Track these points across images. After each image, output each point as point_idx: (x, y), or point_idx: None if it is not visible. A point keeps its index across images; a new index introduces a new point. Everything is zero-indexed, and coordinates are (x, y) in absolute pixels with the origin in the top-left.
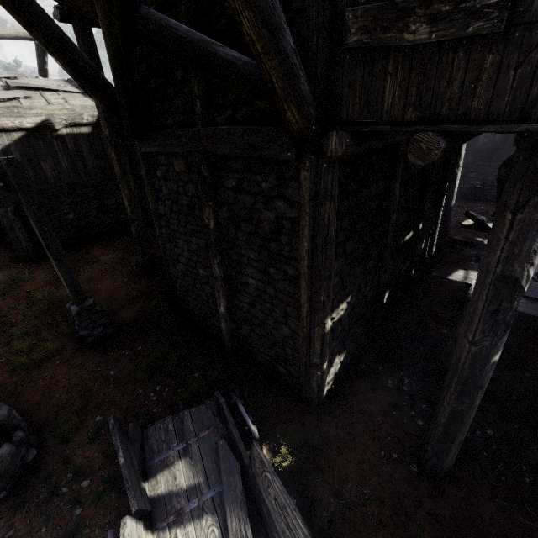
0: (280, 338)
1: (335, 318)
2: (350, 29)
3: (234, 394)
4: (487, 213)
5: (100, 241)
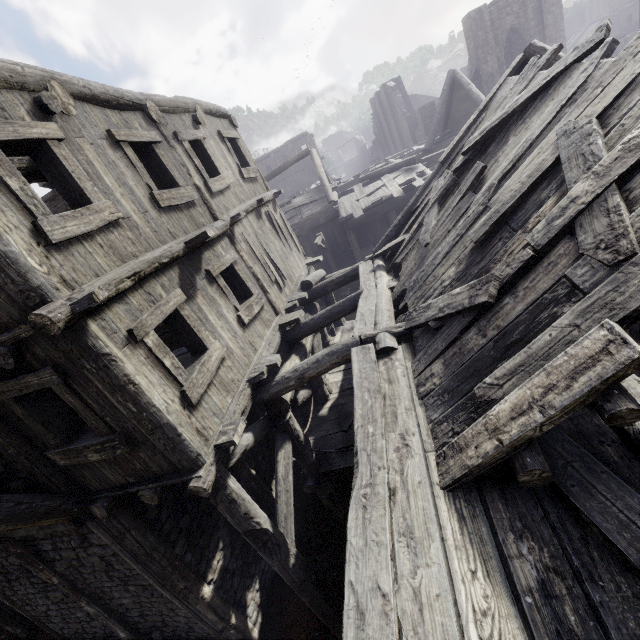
0: (185, 626)
1: (215, 576)
2: (55, 459)
3: None
4: None
5: None
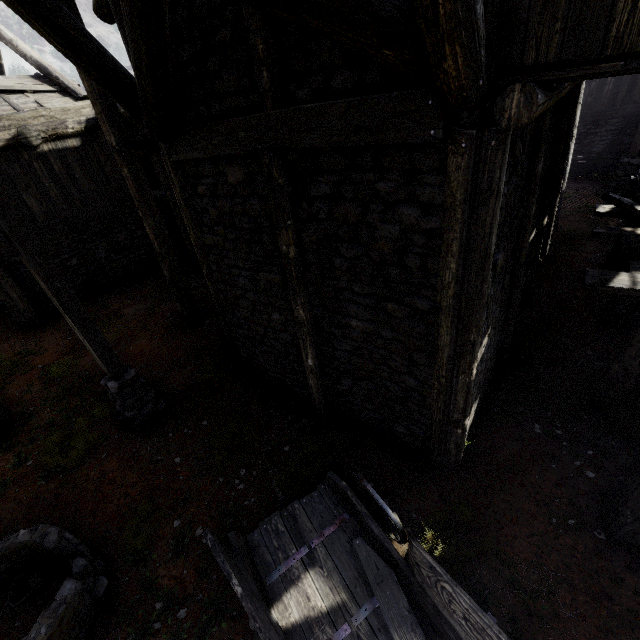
0: (399, 392)
1: (478, 358)
2: None
3: (357, 474)
4: (599, 194)
5: (117, 290)
